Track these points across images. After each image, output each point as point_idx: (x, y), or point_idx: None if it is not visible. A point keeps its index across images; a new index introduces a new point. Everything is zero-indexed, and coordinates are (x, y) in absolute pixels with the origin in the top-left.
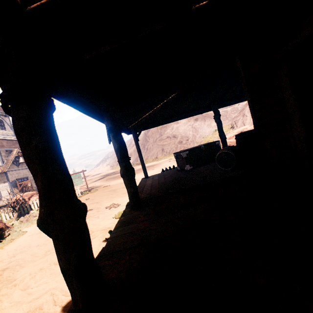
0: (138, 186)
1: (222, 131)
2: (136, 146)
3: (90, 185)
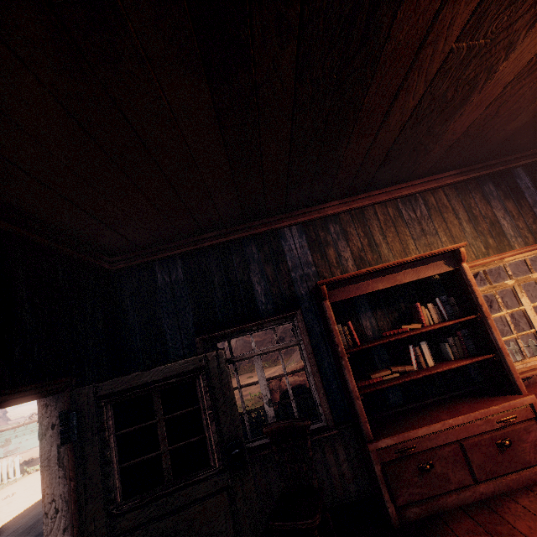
0: None
1: None
2: None
3: None
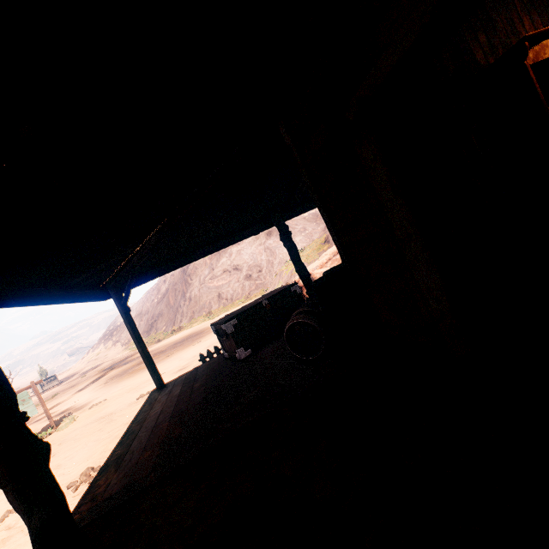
0: (127, 429)
1: (301, 263)
2: (126, 323)
3: (67, 403)
